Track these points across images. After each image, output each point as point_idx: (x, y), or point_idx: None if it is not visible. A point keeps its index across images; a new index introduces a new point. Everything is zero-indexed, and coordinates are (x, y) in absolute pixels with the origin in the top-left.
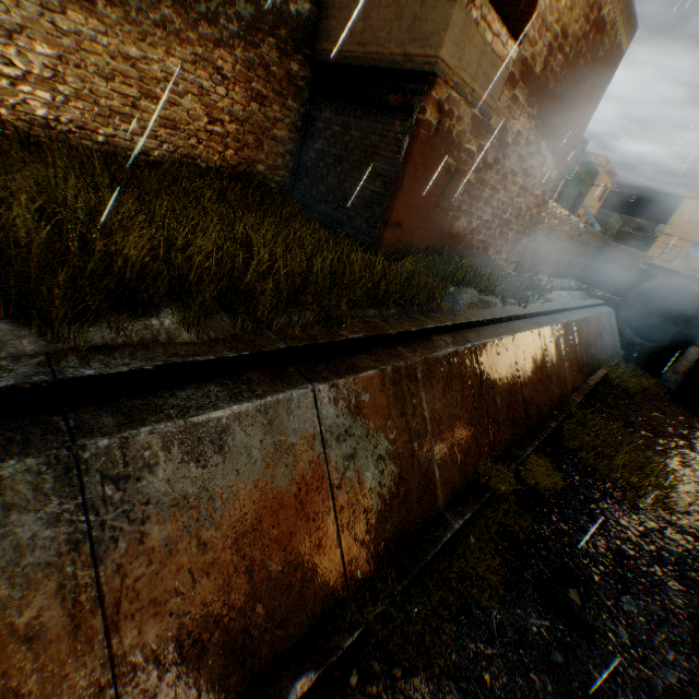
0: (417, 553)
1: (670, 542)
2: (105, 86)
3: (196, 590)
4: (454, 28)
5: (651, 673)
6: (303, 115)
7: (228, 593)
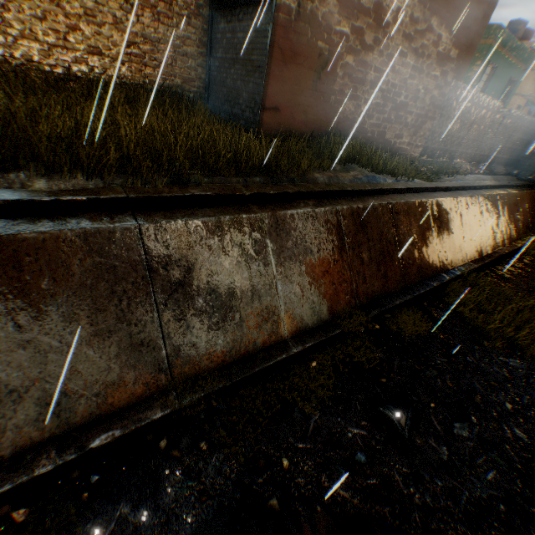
0: (248, 365)
1: (534, 386)
2: (41, 26)
3: (14, 357)
4: None
5: (460, 486)
6: (207, 31)
7: (46, 365)
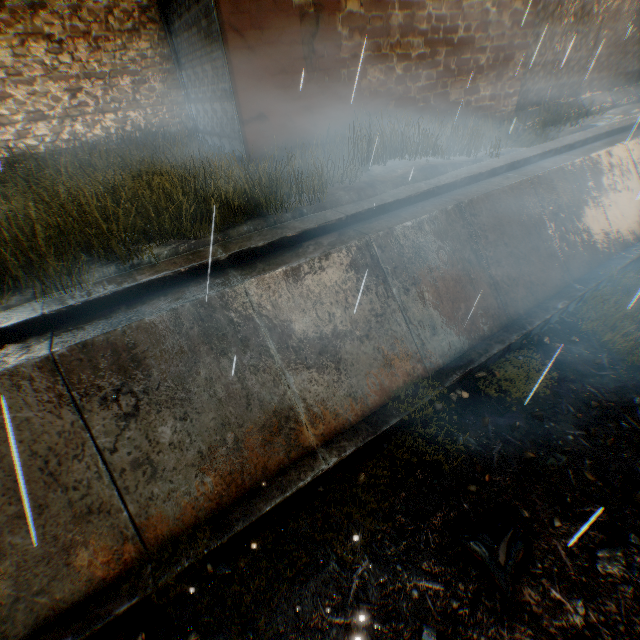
0: (255, 503)
1: None
2: None
3: None
4: None
5: None
6: (165, 39)
7: None
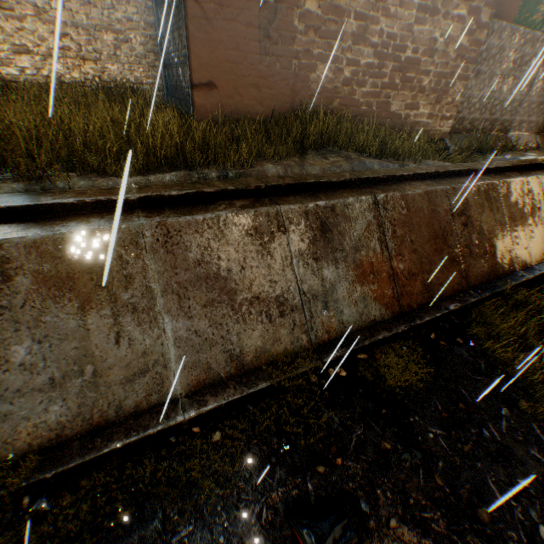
0: (97, 442)
1: None
2: None
3: None
4: None
5: None
6: (152, 9)
7: None
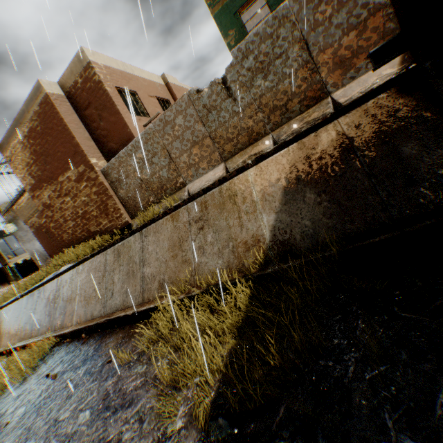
0: None
1: None
2: None
3: None
4: (21, 215)
5: None
6: None
7: None
